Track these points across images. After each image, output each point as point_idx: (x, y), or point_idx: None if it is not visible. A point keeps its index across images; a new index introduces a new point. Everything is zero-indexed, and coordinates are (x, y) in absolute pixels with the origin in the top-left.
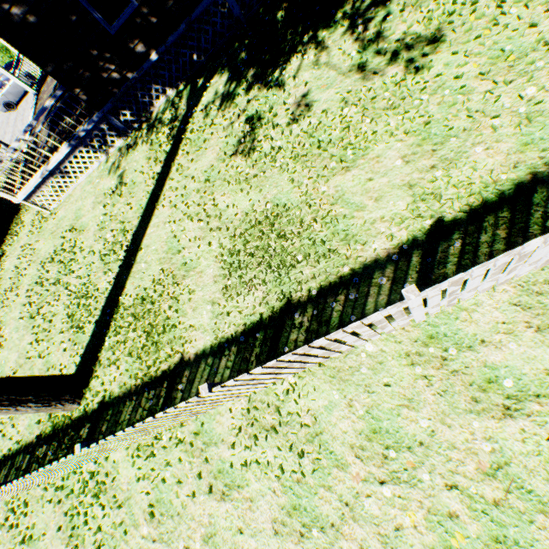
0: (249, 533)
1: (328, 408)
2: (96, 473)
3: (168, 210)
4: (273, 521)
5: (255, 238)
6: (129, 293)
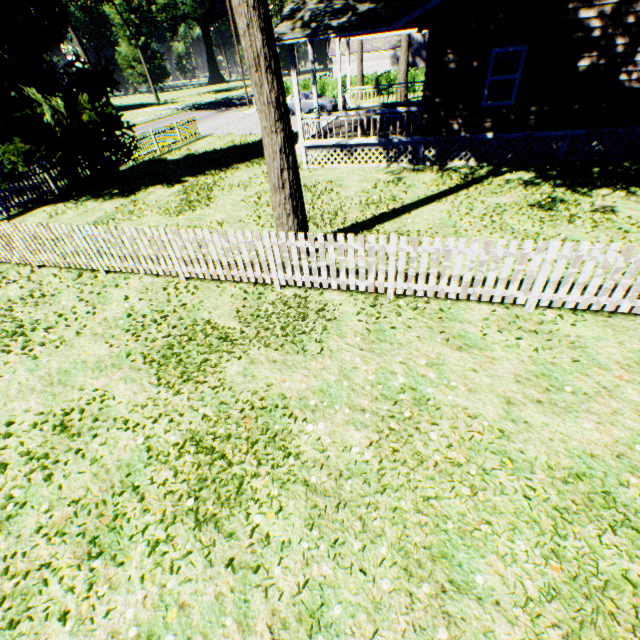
0: (484, 374)
1: (595, 338)
2: (305, 296)
3: (447, 207)
4: (515, 375)
5: None
6: (384, 228)
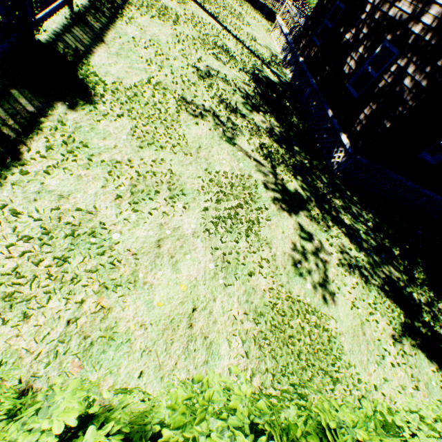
0: None
1: None
2: None
3: (219, 29)
4: None
5: (173, 16)
6: (192, 2)
